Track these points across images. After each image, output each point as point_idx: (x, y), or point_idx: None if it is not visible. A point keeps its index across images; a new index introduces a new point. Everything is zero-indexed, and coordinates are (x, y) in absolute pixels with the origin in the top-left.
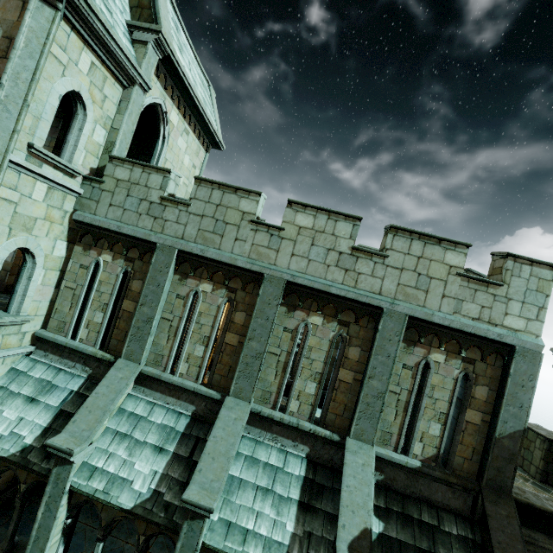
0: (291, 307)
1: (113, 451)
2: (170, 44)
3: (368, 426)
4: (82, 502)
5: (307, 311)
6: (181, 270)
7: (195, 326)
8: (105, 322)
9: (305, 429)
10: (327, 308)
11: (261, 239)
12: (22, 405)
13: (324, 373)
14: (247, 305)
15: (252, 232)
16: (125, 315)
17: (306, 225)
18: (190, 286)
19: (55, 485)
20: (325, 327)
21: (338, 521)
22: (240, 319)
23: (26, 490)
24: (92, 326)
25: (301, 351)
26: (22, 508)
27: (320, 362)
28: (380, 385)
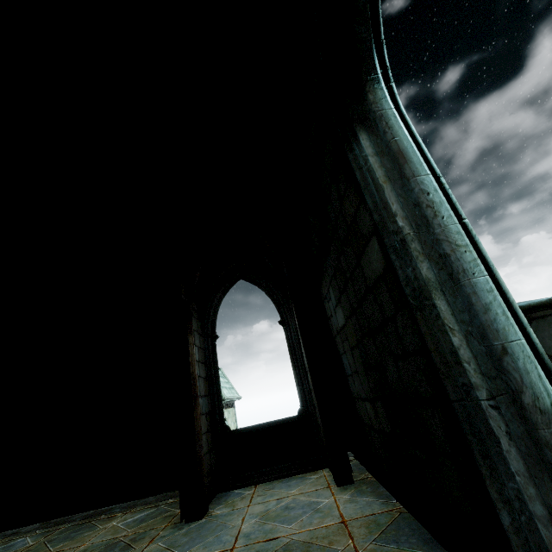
0: None
1: None
2: (227, 397)
3: None
4: None
5: None
6: None
7: None
8: None
9: None
10: None
11: None
12: None
13: None
14: None
15: None
16: None
17: None
18: None
19: None
20: None
21: None
22: None
23: None
24: None
25: None
26: None
27: None
28: None
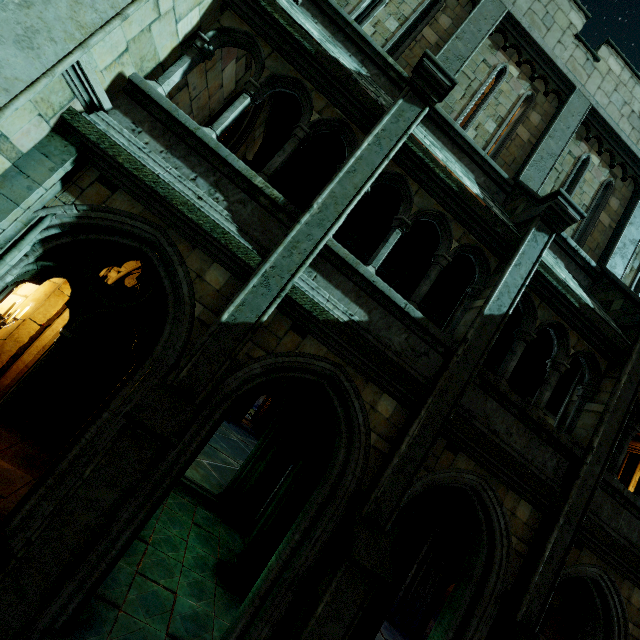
0: (579, 136)
1: (431, 145)
2: None
3: (620, 263)
4: (391, 175)
5: (589, 147)
6: (494, 39)
7: (493, 100)
8: (400, 34)
9: (572, 243)
10: (604, 155)
11: (579, 57)
12: (317, 32)
13: (591, 207)
14: (544, 111)
15: (574, 45)
16: (423, 43)
17: (614, 71)
18: (498, 59)
19: (395, 120)
20: (599, 169)
21: (637, 297)
22: (535, 120)
23: (316, 124)
24: (382, 28)
25: (578, 179)
26: (297, 146)
27: (588, 197)
28: (636, 233)
